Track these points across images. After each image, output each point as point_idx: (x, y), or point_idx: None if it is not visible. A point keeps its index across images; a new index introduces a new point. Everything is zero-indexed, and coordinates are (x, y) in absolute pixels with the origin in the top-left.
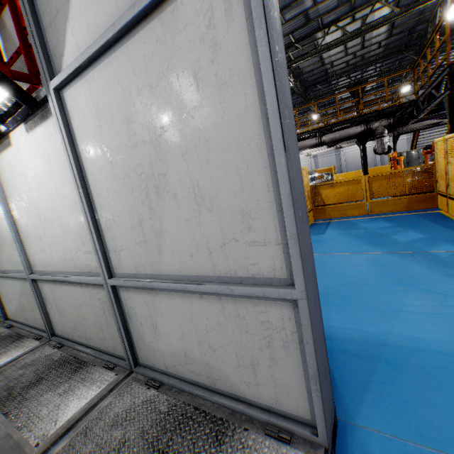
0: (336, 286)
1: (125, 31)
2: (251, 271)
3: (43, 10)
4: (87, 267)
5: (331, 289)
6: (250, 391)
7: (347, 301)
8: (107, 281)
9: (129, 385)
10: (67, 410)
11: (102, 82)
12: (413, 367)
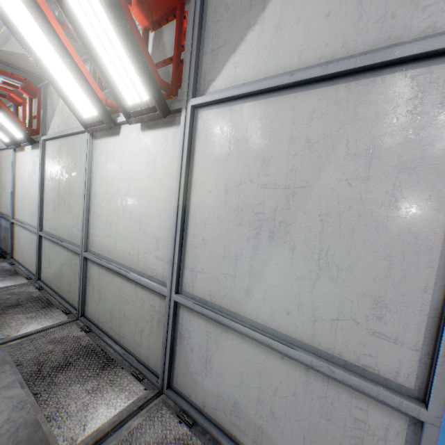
0: None
1: (301, 83)
2: (363, 360)
3: (210, 36)
4: (152, 271)
5: None
6: None
7: None
8: (172, 295)
9: (159, 409)
10: (95, 415)
11: (249, 117)
12: None
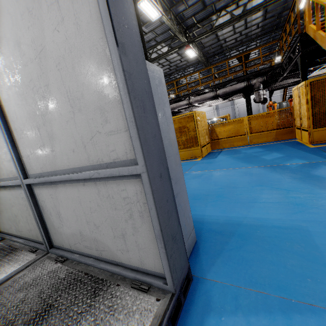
0: (215, 190)
1: None
2: (112, 157)
3: None
4: (12, 173)
5: (212, 192)
6: (124, 256)
7: (221, 198)
8: (23, 181)
9: (42, 262)
10: None
11: None
12: (257, 238)
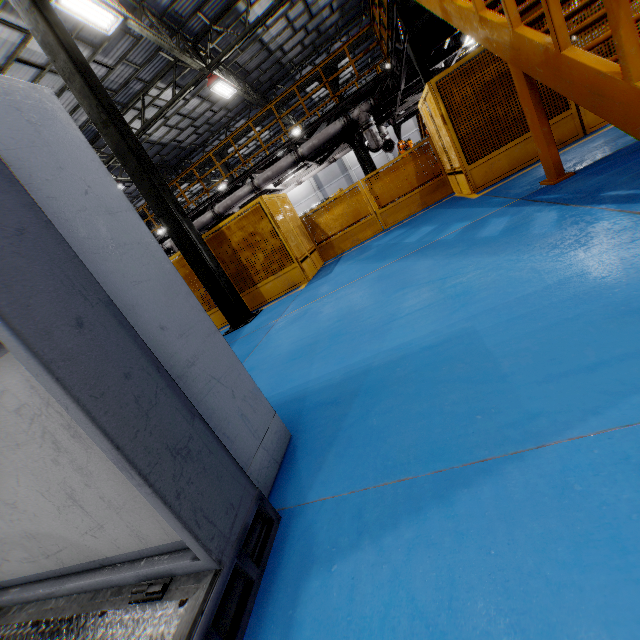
0: (329, 328)
1: None
2: None
3: None
4: None
5: (322, 334)
6: (102, 542)
7: (337, 339)
8: None
9: None
10: None
11: None
12: (395, 382)
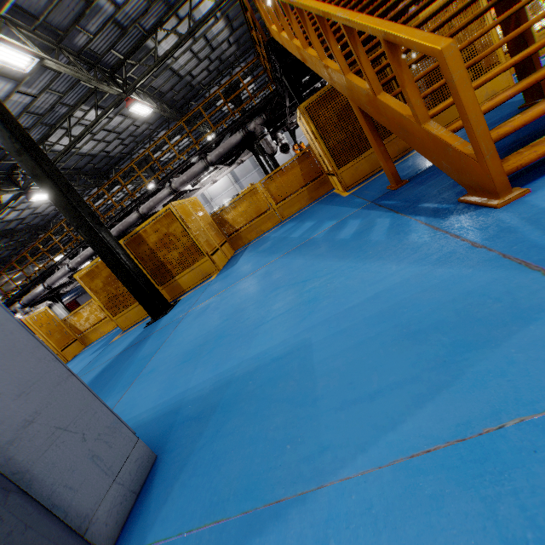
0: (218, 327)
1: None
2: None
3: None
4: None
5: (212, 334)
6: None
7: (220, 341)
8: None
9: None
10: None
11: None
12: (245, 398)
